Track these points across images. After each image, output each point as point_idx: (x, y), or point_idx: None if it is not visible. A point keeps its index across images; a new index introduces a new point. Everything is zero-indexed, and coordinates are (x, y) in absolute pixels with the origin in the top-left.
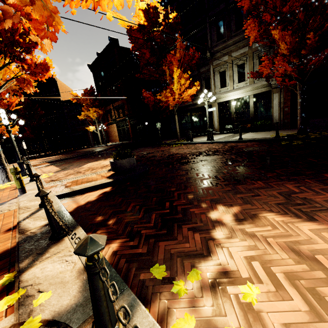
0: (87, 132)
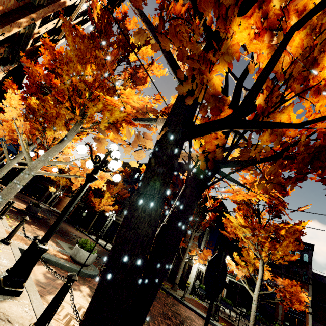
0: (48, 190)
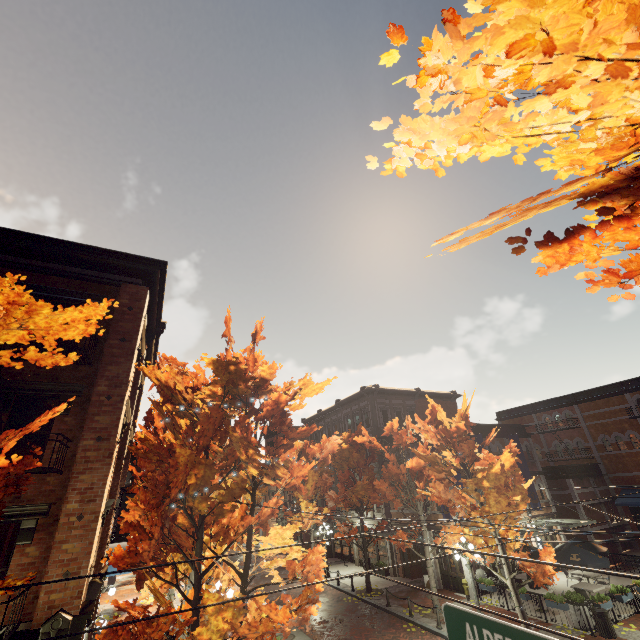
0: None
